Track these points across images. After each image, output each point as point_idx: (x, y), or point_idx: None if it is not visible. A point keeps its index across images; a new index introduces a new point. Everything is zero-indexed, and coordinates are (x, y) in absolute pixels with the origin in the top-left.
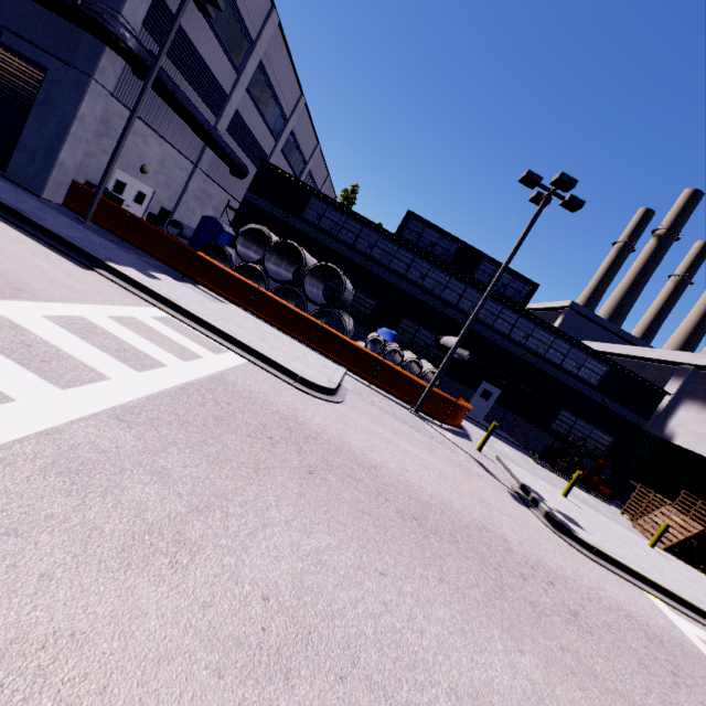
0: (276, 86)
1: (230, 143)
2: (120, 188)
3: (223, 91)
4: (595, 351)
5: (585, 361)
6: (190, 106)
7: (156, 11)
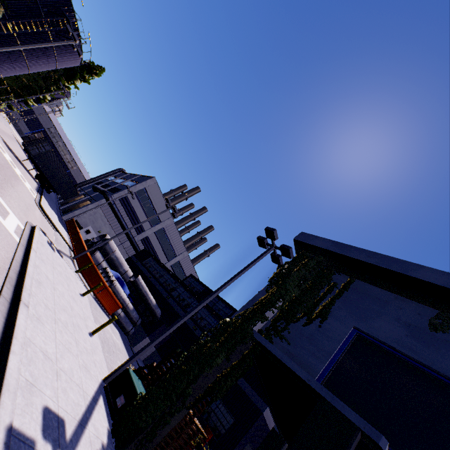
0: (171, 240)
1: (141, 246)
2: (88, 232)
3: (144, 228)
4: None
5: None
6: (121, 218)
7: (125, 200)
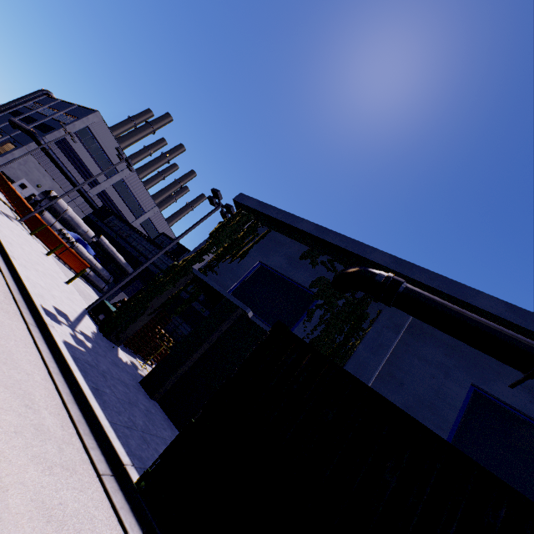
0: (136, 194)
1: (99, 203)
2: (24, 187)
3: (97, 180)
4: None
5: None
6: (64, 168)
7: (64, 143)
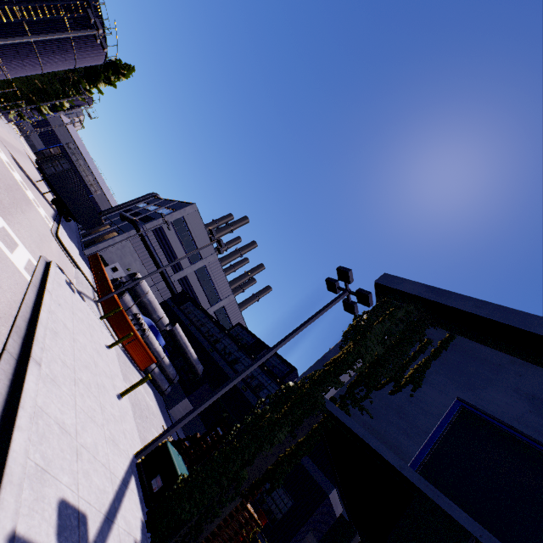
0: (215, 281)
1: (179, 288)
2: (115, 270)
3: (181, 266)
4: None
5: None
6: (155, 253)
7: (159, 231)
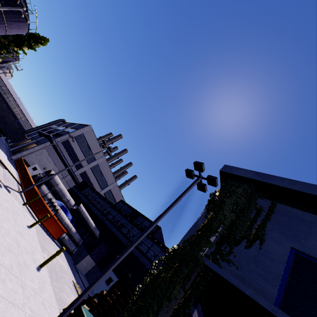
0: (104, 174)
1: (80, 179)
2: (35, 169)
3: (82, 165)
4: (164, 245)
5: (159, 252)
6: (63, 157)
7: (67, 142)
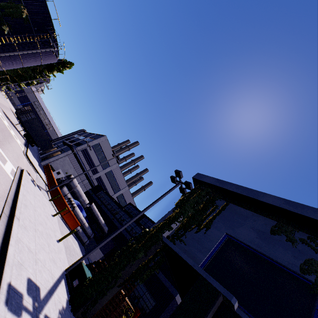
0: (117, 179)
1: (96, 183)
2: (59, 173)
3: (97, 170)
4: None
5: None
6: (82, 163)
7: (85, 151)
